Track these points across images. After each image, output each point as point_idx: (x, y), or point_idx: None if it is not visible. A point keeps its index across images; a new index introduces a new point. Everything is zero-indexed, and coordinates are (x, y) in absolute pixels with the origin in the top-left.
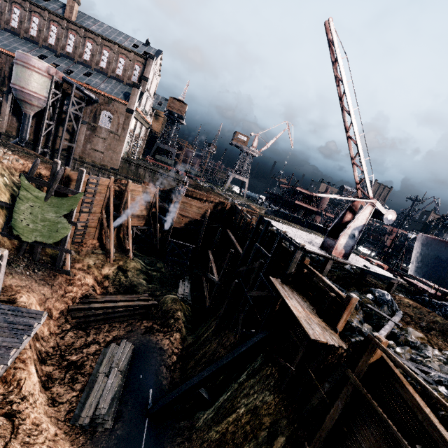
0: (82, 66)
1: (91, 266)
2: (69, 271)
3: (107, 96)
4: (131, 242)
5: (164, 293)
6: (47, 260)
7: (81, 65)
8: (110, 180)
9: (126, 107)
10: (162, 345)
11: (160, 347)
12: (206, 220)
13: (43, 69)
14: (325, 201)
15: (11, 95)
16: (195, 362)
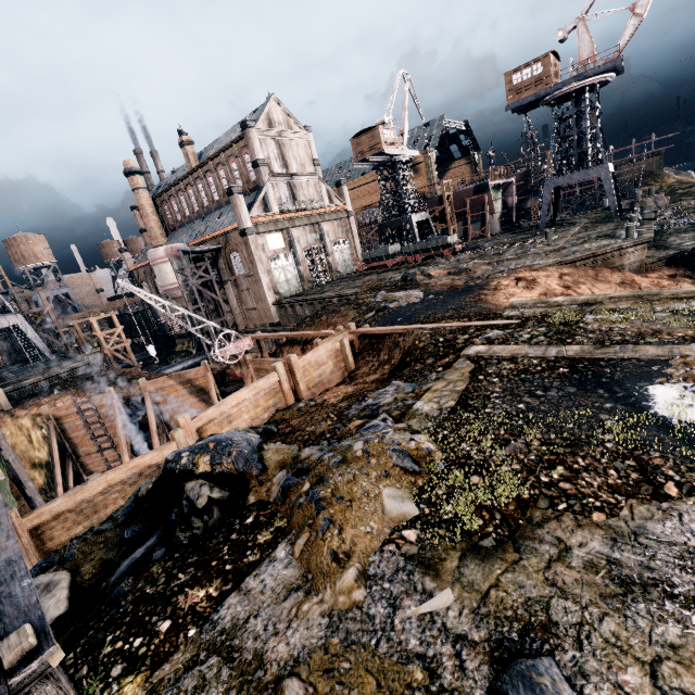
0: (218, 211)
1: None
2: None
3: (221, 233)
4: None
5: None
6: None
7: (218, 210)
8: (108, 395)
9: (239, 231)
10: None
11: None
12: None
13: (163, 255)
14: None
15: None
16: None
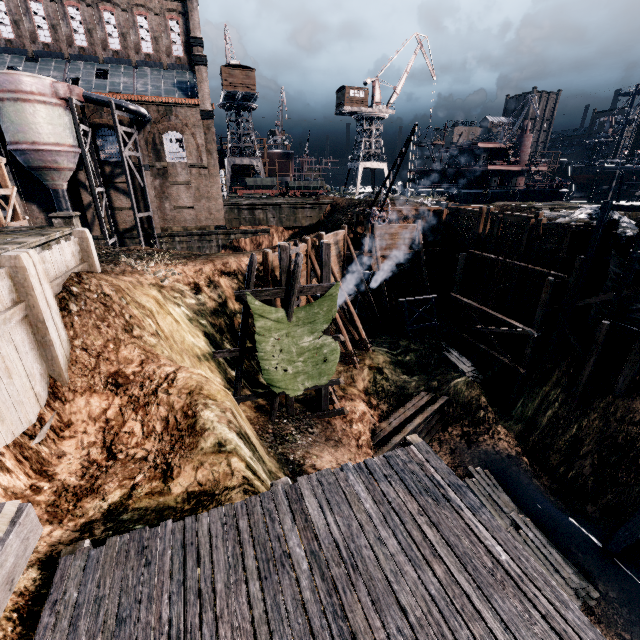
0: (82, 63)
1: (343, 387)
2: (342, 410)
3: (160, 102)
4: (361, 328)
5: (443, 381)
6: (298, 406)
7: (79, 61)
8: (308, 245)
9: (198, 110)
10: (505, 451)
11: (507, 455)
12: (422, 249)
13: (47, 92)
14: (527, 148)
15: (8, 168)
16: (564, 455)
